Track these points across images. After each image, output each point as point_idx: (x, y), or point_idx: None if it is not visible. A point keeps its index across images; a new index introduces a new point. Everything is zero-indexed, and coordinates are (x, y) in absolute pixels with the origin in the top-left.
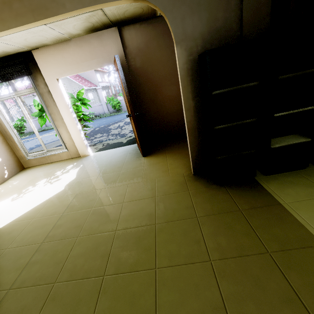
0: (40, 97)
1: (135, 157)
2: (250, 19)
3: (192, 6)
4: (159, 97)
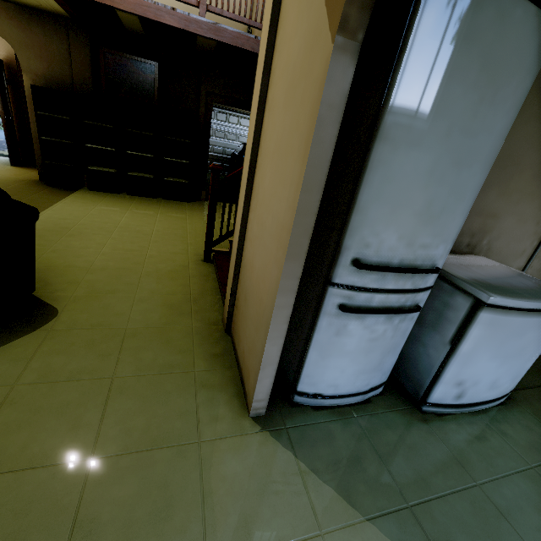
0: None
1: (1, 164)
2: (79, 82)
3: (36, 55)
4: None
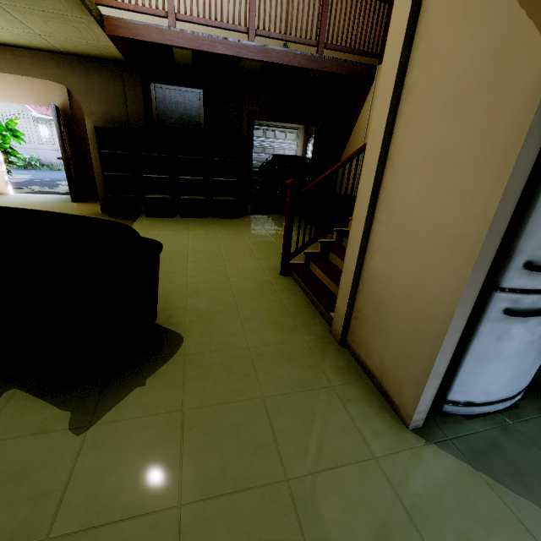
0: None
1: (63, 202)
2: (133, 118)
3: (96, 99)
4: None
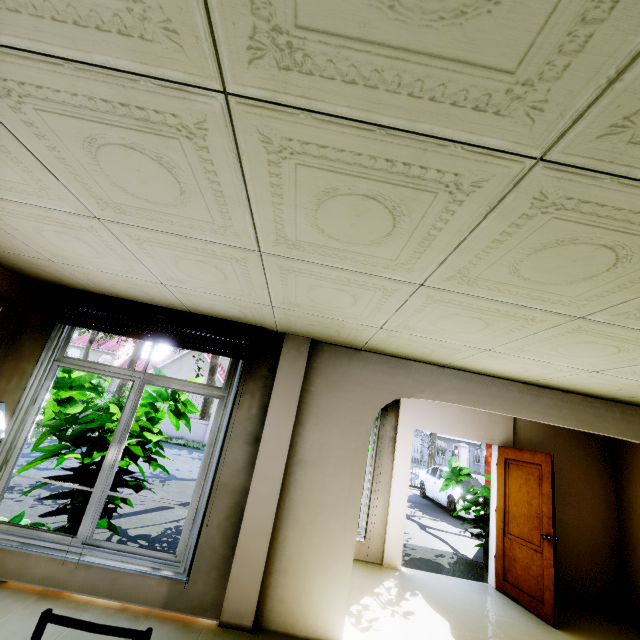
0: (377, 440)
1: (534, 621)
2: None
3: None
4: None
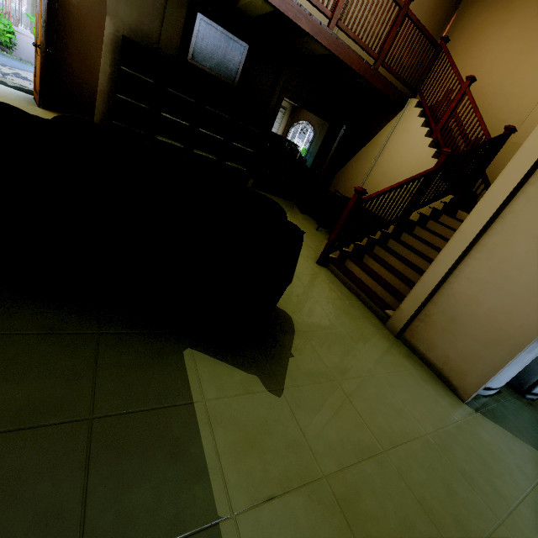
0: None
1: (25, 102)
2: (166, 42)
3: None
4: (90, 58)
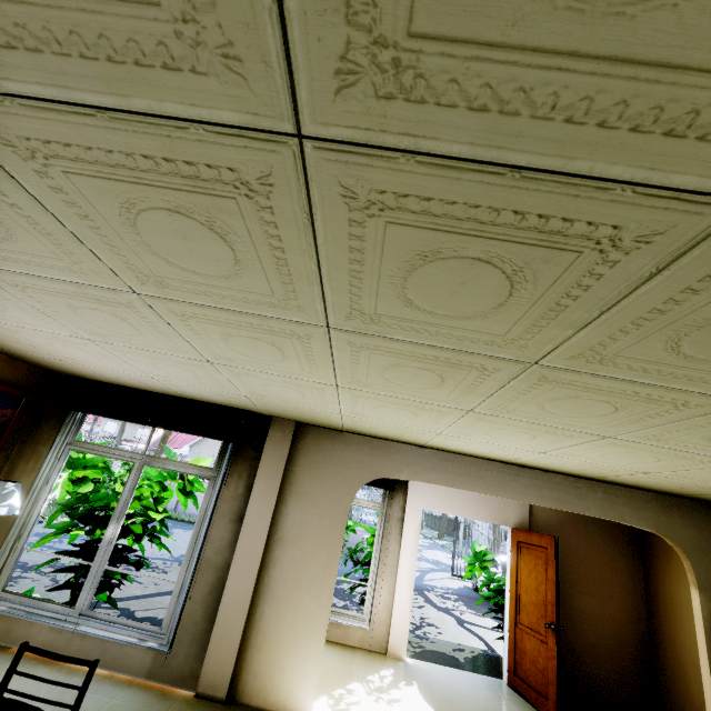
0: (384, 521)
1: None
2: None
3: None
4: (564, 604)
